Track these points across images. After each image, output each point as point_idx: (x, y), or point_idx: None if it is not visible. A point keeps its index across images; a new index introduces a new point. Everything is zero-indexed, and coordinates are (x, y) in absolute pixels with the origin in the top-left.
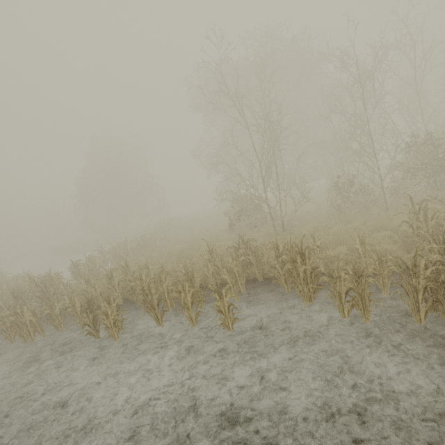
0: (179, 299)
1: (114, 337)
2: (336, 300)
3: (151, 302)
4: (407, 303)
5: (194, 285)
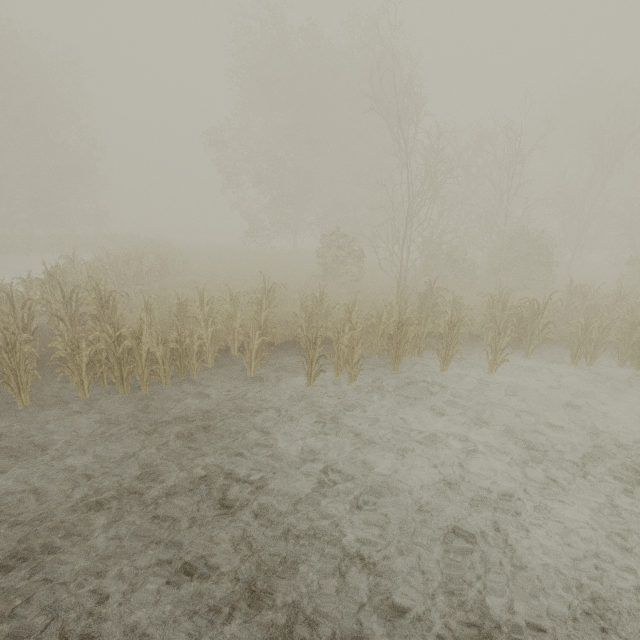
0: (444, 336)
1: (352, 380)
2: (574, 348)
3: (398, 338)
4: (620, 352)
5: (425, 327)
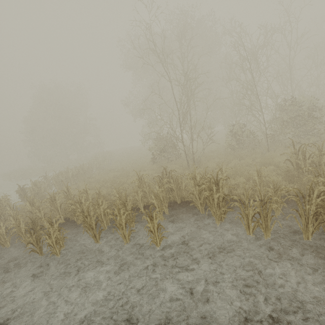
0: (115, 220)
1: (56, 253)
2: (244, 220)
3: (89, 222)
4: (299, 224)
5: (127, 208)
